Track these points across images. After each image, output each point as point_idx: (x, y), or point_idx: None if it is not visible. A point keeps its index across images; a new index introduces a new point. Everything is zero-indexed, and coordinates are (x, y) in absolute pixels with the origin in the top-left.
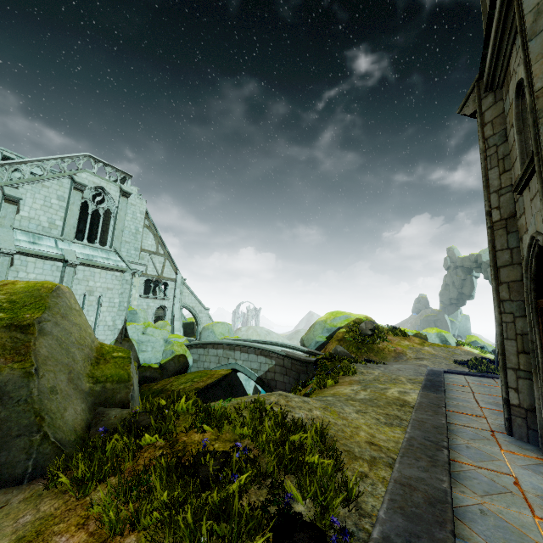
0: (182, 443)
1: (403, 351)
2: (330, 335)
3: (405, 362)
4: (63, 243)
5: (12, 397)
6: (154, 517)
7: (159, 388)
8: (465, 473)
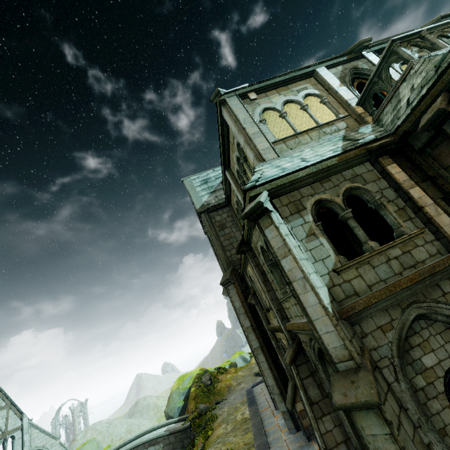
0: None
1: (230, 383)
2: (185, 397)
3: (234, 391)
4: None
5: None
6: None
7: None
8: (269, 432)
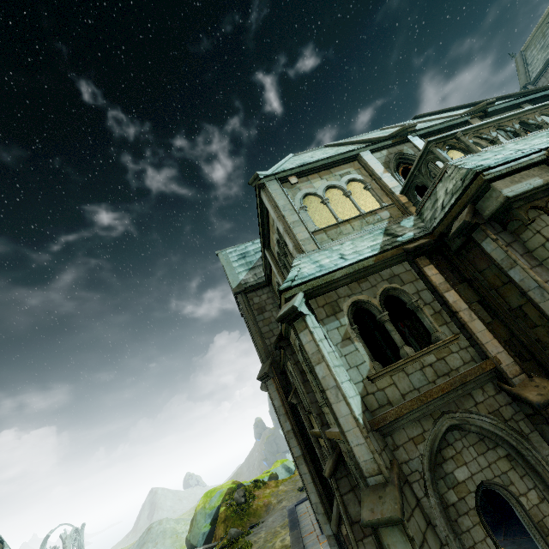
0: None
1: (269, 501)
2: (212, 519)
3: (273, 511)
4: None
5: None
6: None
7: None
8: None
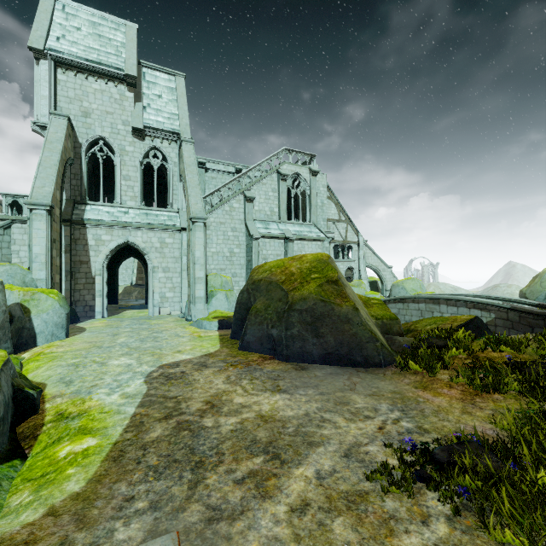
0: (484, 357)
1: None
2: None
3: None
4: (281, 225)
5: (353, 321)
6: (512, 386)
7: (404, 328)
8: None
